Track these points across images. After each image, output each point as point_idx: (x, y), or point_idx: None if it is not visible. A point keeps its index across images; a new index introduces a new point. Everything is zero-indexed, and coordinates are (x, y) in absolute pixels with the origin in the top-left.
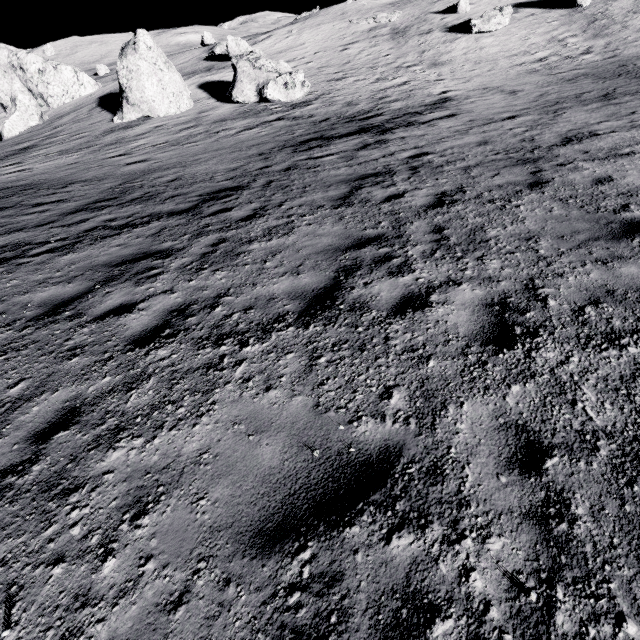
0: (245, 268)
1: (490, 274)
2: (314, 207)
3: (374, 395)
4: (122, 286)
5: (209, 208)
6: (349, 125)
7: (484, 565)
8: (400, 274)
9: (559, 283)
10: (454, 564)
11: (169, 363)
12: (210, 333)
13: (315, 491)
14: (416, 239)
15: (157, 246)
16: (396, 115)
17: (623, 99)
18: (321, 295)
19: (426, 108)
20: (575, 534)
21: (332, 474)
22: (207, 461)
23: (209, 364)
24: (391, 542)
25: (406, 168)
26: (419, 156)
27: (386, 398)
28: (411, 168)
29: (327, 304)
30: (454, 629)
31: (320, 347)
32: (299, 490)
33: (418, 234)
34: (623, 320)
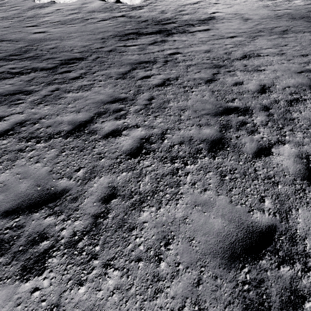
0: (59, 106)
1: (154, 125)
2: (108, 77)
3: (73, 170)
4: (2, 107)
5: (61, 69)
6: (155, 27)
7: (69, 228)
8: (119, 119)
9: (176, 133)
10: (61, 227)
11: (5, 147)
12: (27, 135)
13: (32, 201)
14: (138, 102)
15: (27, 87)
16: (181, 24)
17: (289, 35)
18: (81, 124)
19: (198, 22)
20: (103, 222)
21: (41, 196)
22: (0, 186)
23: (20, 149)
24: (46, 219)
25: (163, 60)
26: (174, 54)
27: (77, 171)
28: (165, 61)
29: (81, 129)
30: (48, 243)
31: (66, 148)
32: (26, 200)
33: (141, 100)
34: (184, 152)
